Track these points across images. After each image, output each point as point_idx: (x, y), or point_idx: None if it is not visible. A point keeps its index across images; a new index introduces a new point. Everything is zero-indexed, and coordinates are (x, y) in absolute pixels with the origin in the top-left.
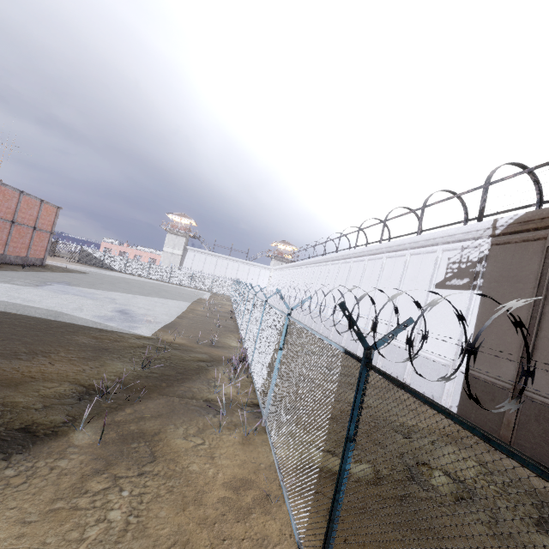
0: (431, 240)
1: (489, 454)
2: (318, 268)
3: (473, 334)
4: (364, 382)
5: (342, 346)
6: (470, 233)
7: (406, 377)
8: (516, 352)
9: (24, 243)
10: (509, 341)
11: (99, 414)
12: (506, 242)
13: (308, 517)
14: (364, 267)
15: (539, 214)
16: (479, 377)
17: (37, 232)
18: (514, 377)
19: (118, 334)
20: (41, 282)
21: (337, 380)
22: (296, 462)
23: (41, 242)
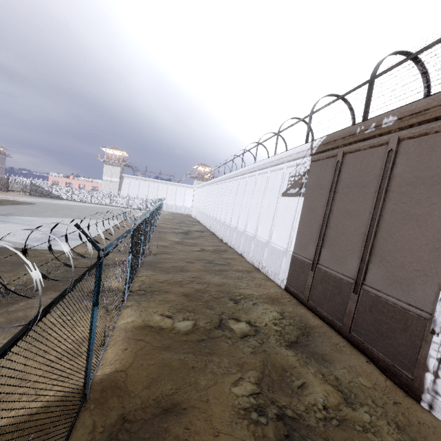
0: (280, 160)
1: (293, 307)
2: (221, 185)
3: (298, 228)
4: (99, 271)
5: (232, 243)
6: (300, 153)
7: (263, 262)
8: (316, 239)
9: None
10: (314, 232)
11: None
12: (318, 159)
13: (123, 354)
14: (246, 182)
15: (333, 137)
16: (298, 257)
17: None
18: (313, 256)
19: (39, 251)
20: None
21: (211, 269)
22: (137, 324)
23: None
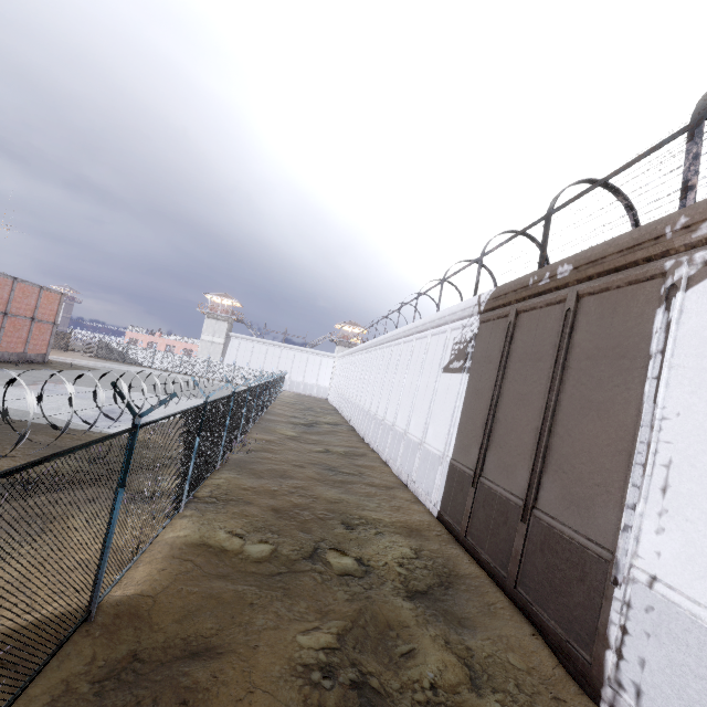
0: (443, 319)
1: (441, 544)
2: (370, 353)
3: (459, 420)
4: (132, 441)
5: (376, 445)
6: (466, 310)
7: (413, 475)
8: (481, 437)
9: (20, 337)
10: (478, 426)
11: (12, 500)
12: (488, 319)
13: (158, 575)
14: (400, 351)
15: (503, 289)
16: (457, 466)
17: (36, 324)
18: (475, 464)
19: (86, 434)
20: (29, 381)
21: (329, 478)
22: (190, 541)
23: (42, 335)
